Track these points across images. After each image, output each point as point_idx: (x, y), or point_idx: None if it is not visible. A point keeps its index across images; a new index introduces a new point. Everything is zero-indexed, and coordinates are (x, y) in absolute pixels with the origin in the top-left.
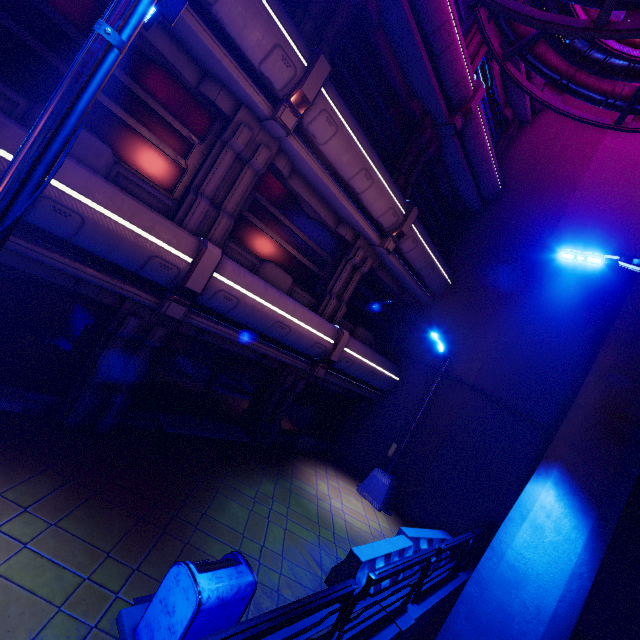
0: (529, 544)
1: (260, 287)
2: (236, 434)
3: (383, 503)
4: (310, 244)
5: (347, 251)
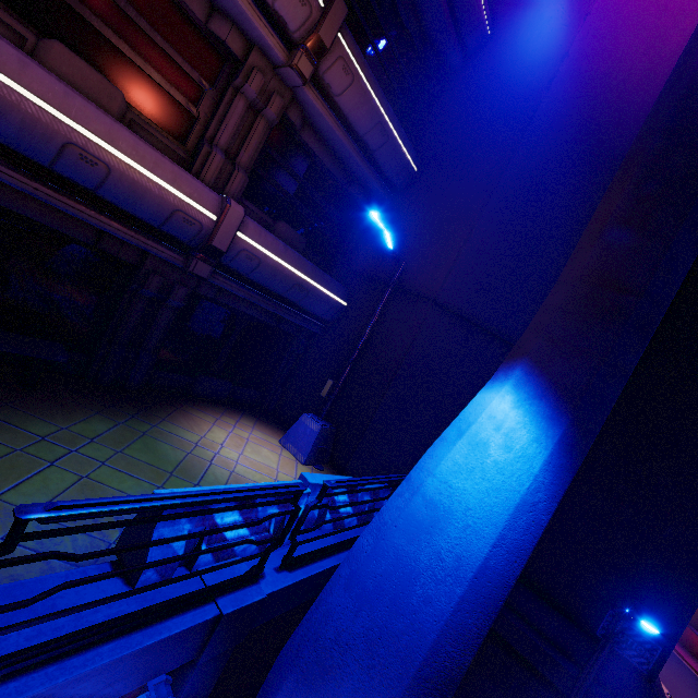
0: (461, 468)
1: (4, 53)
2: (36, 348)
3: (311, 455)
4: (158, 41)
5: (235, 74)
